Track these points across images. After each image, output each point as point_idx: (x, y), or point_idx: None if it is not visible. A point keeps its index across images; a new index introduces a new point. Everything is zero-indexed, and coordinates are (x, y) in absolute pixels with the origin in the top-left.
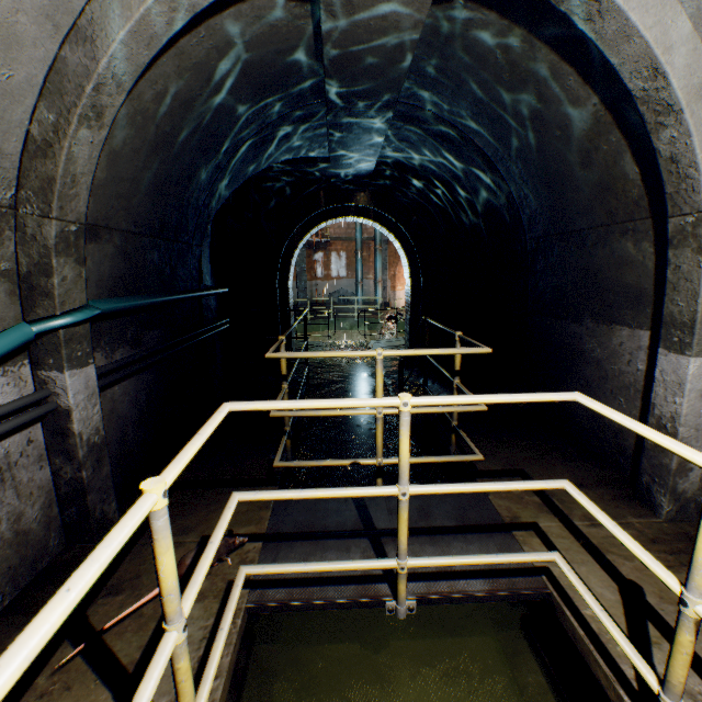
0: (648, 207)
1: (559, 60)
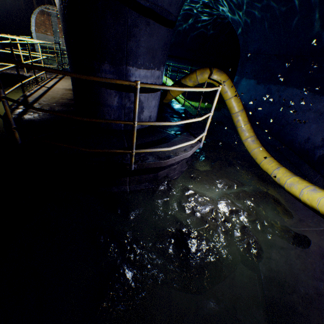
0: None
1: None
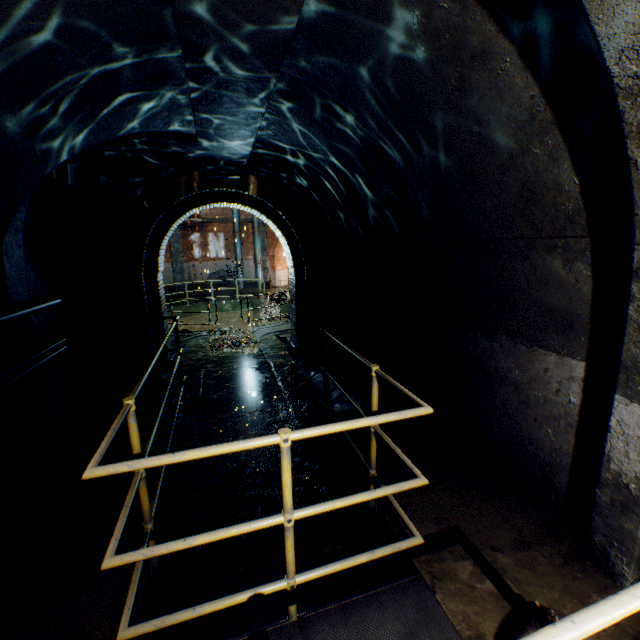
0: (587, 225)
1: (498, 32)
